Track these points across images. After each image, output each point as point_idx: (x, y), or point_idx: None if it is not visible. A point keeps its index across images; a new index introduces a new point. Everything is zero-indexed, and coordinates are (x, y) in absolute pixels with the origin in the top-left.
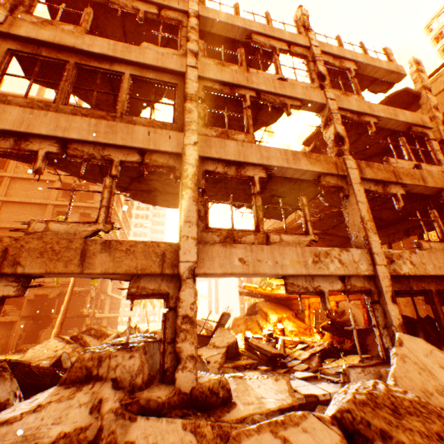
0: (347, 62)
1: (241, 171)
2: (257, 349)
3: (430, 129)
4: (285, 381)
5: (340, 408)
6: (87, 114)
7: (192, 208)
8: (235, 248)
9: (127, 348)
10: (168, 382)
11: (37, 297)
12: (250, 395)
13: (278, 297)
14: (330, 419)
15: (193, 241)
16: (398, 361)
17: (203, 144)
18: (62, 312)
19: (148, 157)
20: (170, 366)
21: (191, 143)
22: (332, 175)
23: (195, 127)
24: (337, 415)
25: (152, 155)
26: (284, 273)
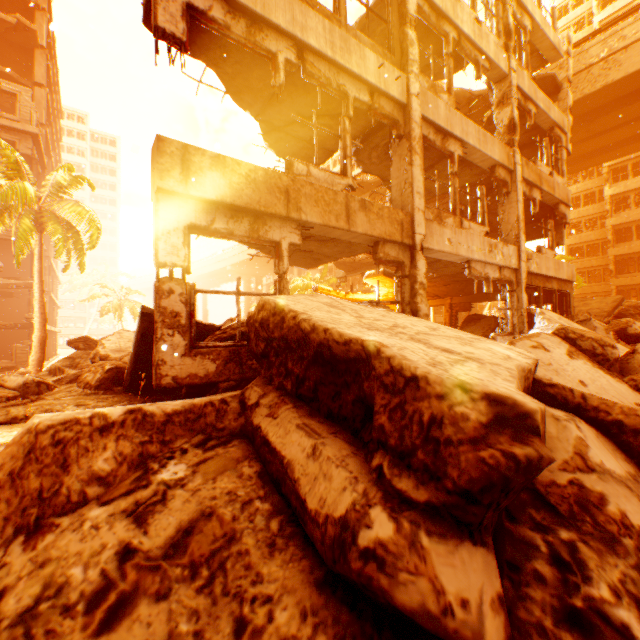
0: (526, 16)
1: (445, 143)
2: None
3: (565, 135)
4: None
5: (557, 329)
6: (311, 6)
7: (420, 178)
8: (445, 229)
9: (380, 306)
10: None
11: None
12: None
13: None
14: (551, 334)
15: (422, 215)
16: (547, 321)
17: (422, 98)
18: (40, 310)
19: (376, 101)
20: None
21: (415, 93)
22: (503, 168)
23: (416, 71)
24: (555, 332)
25: (379, 98)
26: (472, 258)
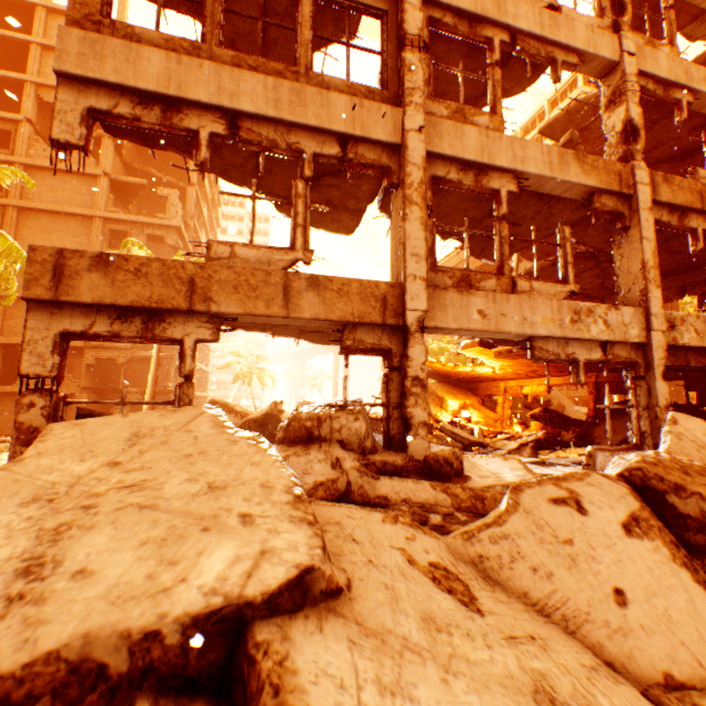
0: None
1: (481, 179)
2: (451, 435)
3: None
4: (517, 461)
5: (628, 468)
6: (255, 67)
7: (419, 235)
8: (473, 297)
9: (346, 411)
10: (395, 450)
11: (97, 362)
12: (481, 470)
13: (460, 377)
14: (615, 477)
15: (421, 283)
16: (672, 439)
17: (431, 131)
18: (151, 383)
19: (351, 150)
20: (396, 433)
21: (414, 128)
22: (611, 194)
23: (419, 99)
24: (624, 473)
25: (357, 146)
26: (532, 334)
